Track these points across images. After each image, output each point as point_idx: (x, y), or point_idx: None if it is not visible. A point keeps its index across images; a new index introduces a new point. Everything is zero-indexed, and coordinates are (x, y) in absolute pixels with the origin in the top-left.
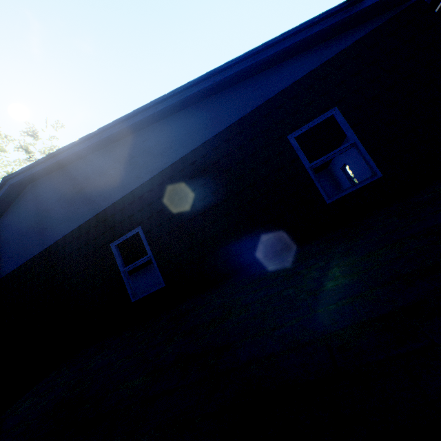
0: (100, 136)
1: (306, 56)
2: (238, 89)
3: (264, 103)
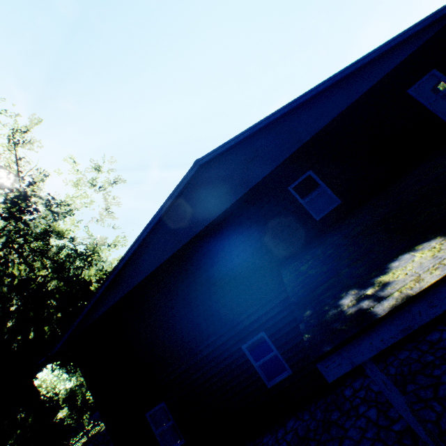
0: (275, 116)
1: (405, 46)
2: (362, 72)
3: (384, 77)
